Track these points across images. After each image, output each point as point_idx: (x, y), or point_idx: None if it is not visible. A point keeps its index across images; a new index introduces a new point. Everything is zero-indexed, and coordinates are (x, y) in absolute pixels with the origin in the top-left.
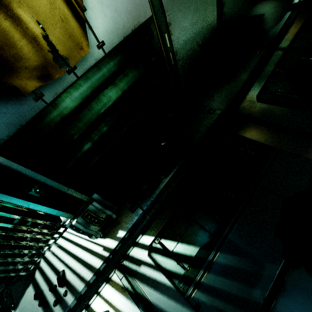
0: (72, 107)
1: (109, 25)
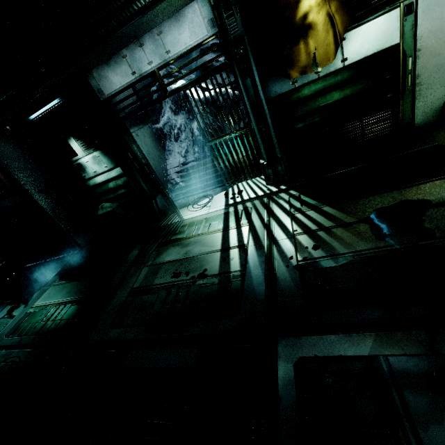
0: (306, 95)
1: (356, 49)
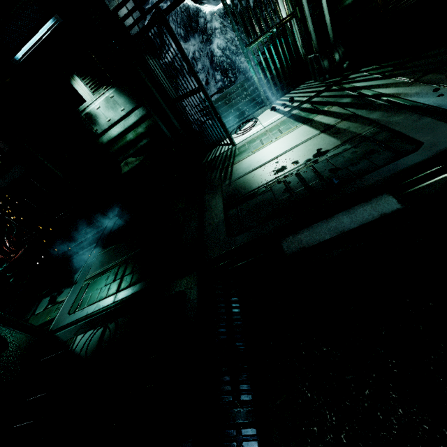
0: None
1: None
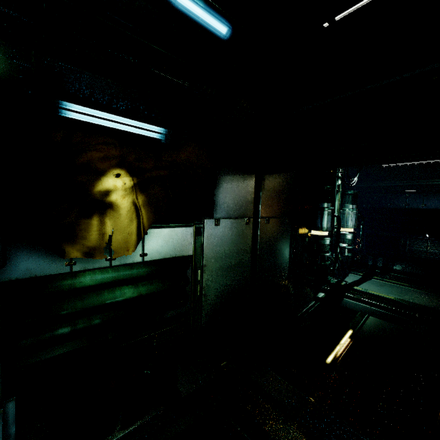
0: (86, 284)
1: (157, 247)
